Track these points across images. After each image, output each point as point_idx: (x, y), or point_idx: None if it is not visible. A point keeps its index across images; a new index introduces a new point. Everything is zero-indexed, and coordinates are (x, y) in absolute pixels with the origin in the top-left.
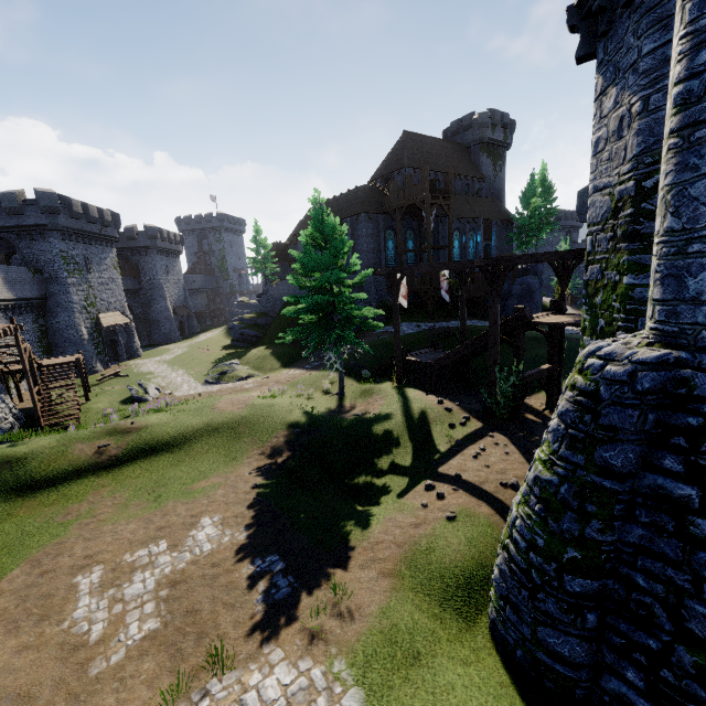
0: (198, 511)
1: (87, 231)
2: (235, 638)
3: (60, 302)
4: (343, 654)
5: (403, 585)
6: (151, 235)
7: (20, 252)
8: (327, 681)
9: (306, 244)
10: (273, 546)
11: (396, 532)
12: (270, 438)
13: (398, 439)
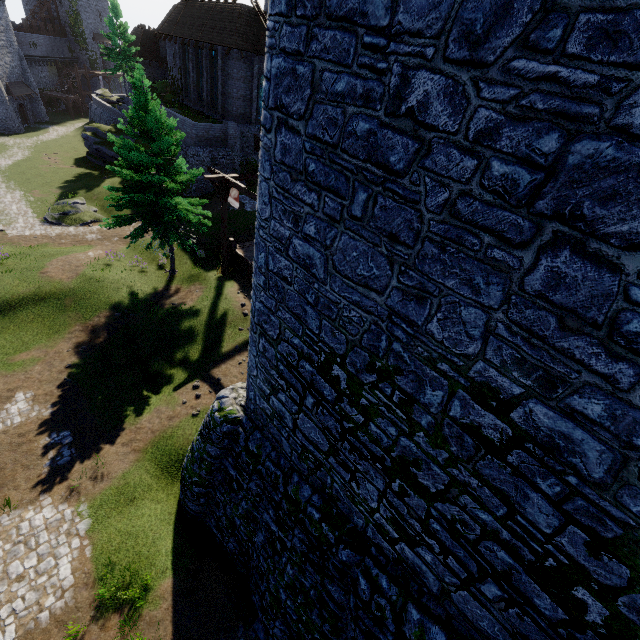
0: (14, 386)
1: None
2: (25, 489)
3: None
4: (88, 501)
5: (145, 458)
6: None
7: None
8: (73, 515)
9: (127, 132)
10: (68, 423)
11: (156, 421)
12: (93, 317)
13: (196, 337)
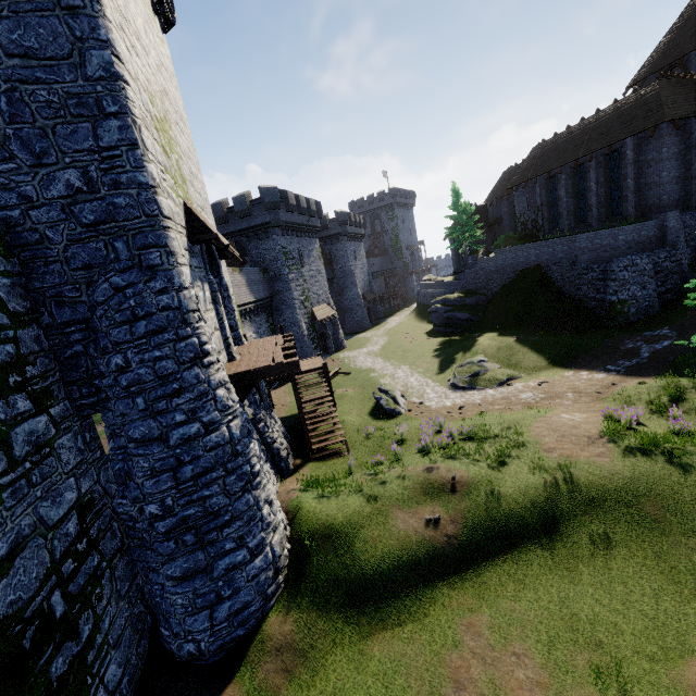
0: None
1: (299, 223)
2: None
3: (284, 300)
4: None
5: None
6: (342, 221)
7: (249, 253)
8: None
9: None
10: None
11: None
12: None
13: None
